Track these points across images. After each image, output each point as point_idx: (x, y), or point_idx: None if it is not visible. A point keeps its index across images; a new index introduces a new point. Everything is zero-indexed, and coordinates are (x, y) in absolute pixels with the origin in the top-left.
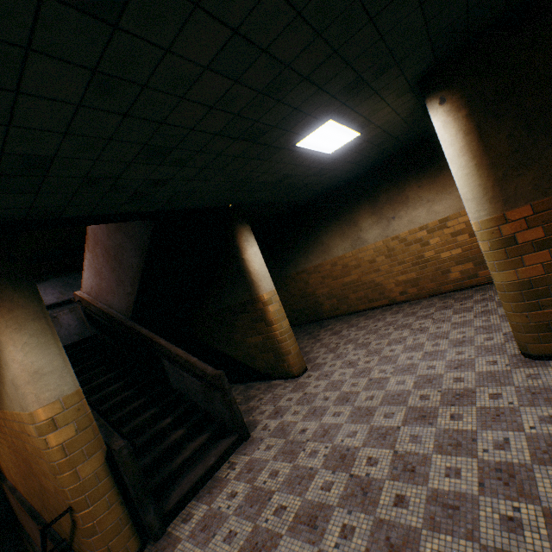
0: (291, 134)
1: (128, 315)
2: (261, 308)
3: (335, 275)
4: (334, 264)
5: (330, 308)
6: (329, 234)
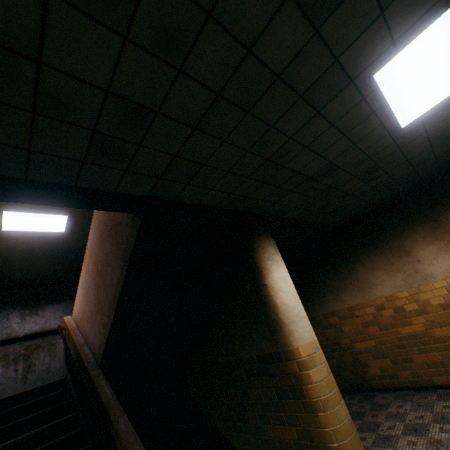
0: (381, 32)
1: (98, 357)
2: (295, 372)
3: (382, 322)
4: (379, 306)
5: (381, 373)
6: (366, 265)
